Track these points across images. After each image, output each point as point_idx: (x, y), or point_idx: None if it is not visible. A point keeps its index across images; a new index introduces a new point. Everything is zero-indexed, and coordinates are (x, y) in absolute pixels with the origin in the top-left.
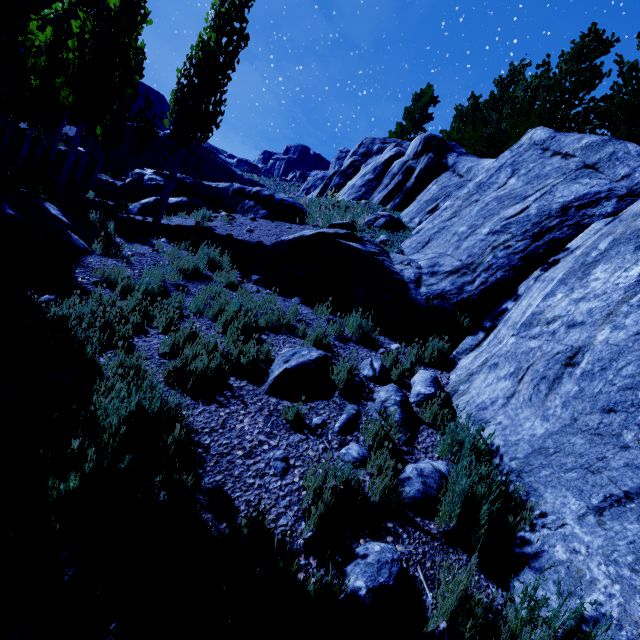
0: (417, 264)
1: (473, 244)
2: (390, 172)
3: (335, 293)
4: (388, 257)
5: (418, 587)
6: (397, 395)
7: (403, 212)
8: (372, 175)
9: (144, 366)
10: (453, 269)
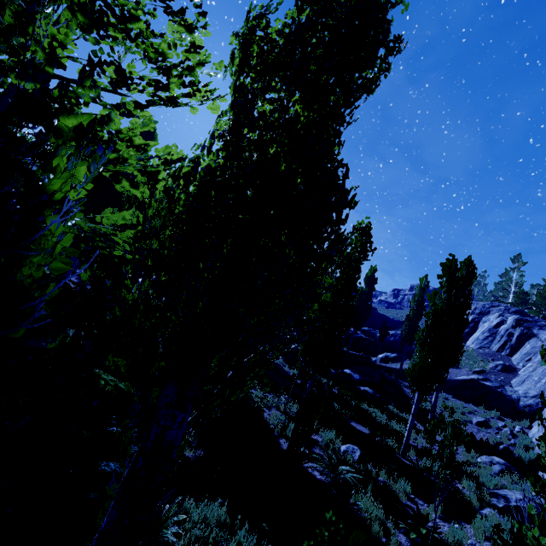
0: (518, 392)
1: (540, 386)
2: (499, 333)
3: (484, 402)
4: (504, 388)
5: (512, 450)
6: (508, 429)
7: (512, 357)
8: (488, 333)
9: (446, 416)
10: (533, 395)
